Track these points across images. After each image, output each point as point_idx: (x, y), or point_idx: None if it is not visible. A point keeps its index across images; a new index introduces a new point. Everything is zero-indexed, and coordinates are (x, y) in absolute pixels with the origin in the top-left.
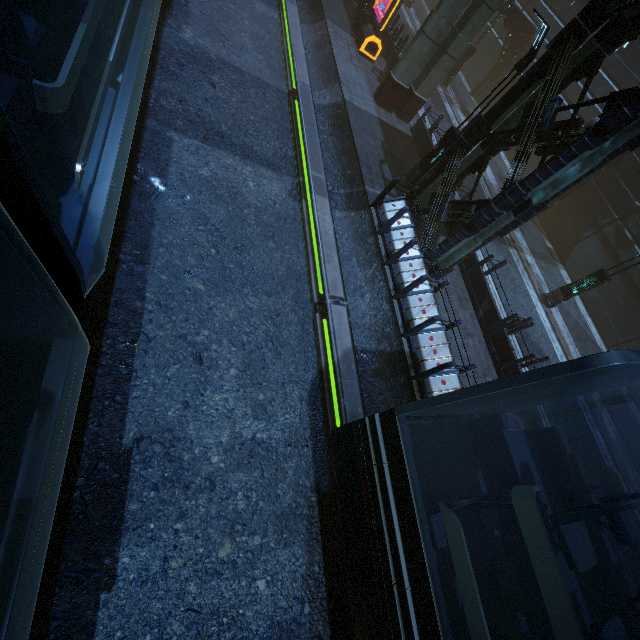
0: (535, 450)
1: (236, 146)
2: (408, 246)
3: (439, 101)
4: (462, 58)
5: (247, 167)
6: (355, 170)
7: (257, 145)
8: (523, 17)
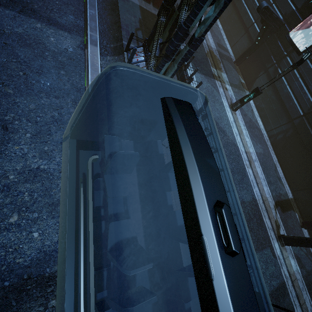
0: (139, 151)
1: (43, 17)
2: None
3: None
4: None
5: (50, 29)
6: (119, 33)
7: (59, 18)
8: None
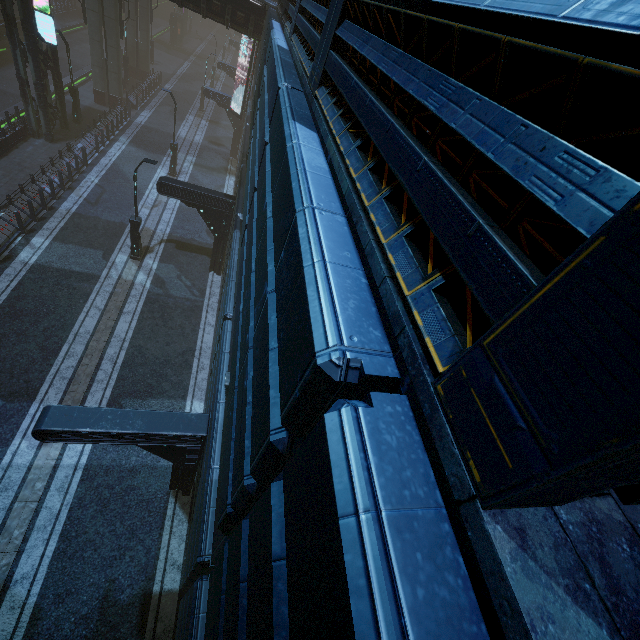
0: None
1: None
2: (6, 116)
3: (181, 114)
4: (201, 94)
5: None
6: None
7: None
8: (235, 69)
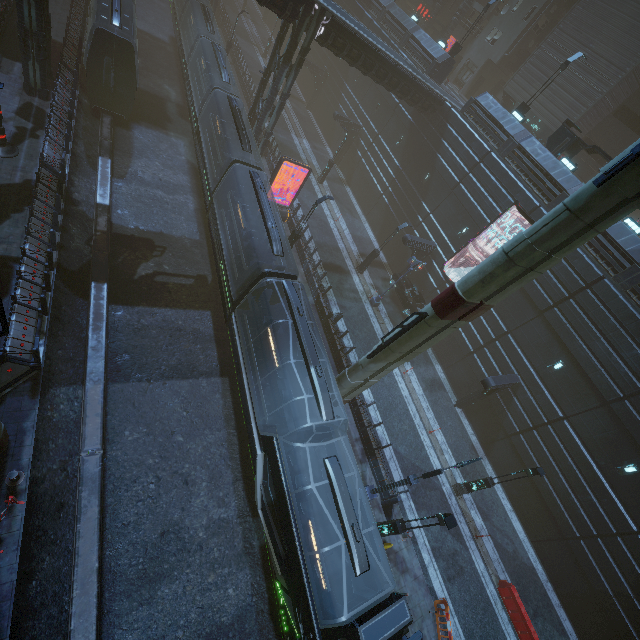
0: None
1: None
2: None
3: (237, 13)
4: None
5: None
6: None
7: None
8: None
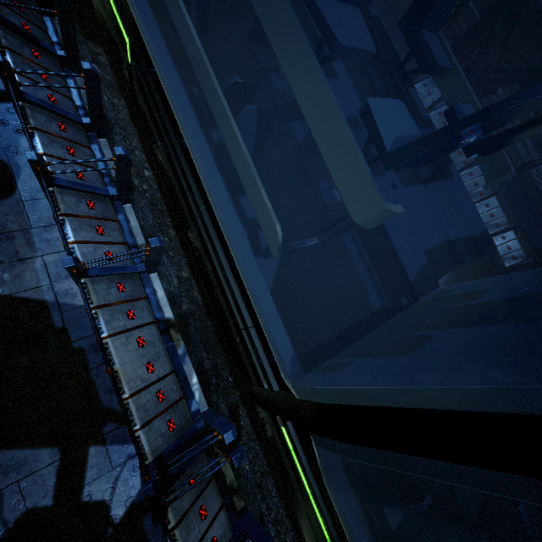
0: None
1: None
2: None
3: None
4: None
5: None
6: None
7: None
8: None
